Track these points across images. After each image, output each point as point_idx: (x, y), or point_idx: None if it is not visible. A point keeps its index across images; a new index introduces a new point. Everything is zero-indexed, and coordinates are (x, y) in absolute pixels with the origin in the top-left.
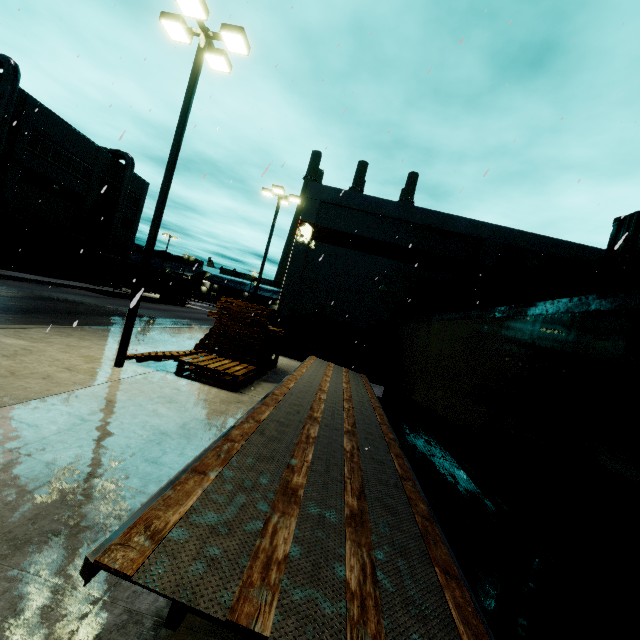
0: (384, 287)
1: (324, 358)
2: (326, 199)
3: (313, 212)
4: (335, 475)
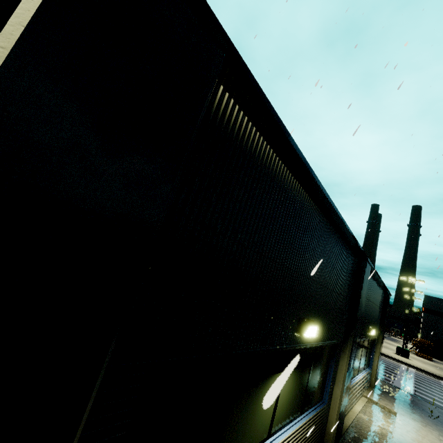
0: None
1: None
2: (433, 301)
3: (428, 305)
4: None
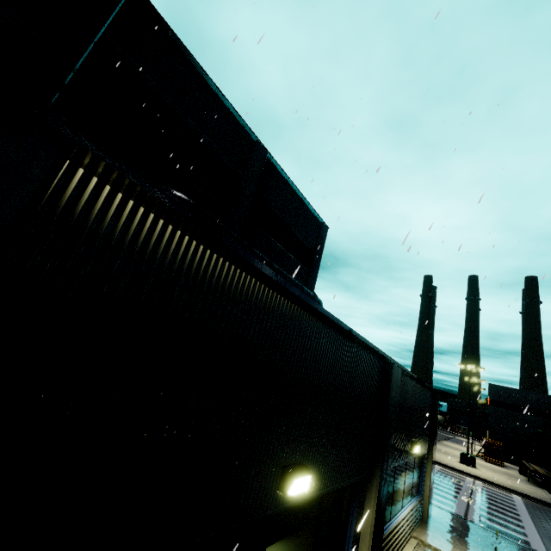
0: (540, 430)
1: (518, 462)
2: (498, 390)
3: (493, 395)
4: (544, 473)
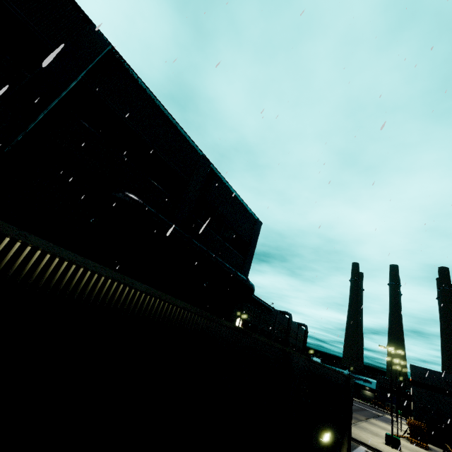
0: None
1: (443, 445)
2: (419, 371)
3: (415, 376)
4: None
